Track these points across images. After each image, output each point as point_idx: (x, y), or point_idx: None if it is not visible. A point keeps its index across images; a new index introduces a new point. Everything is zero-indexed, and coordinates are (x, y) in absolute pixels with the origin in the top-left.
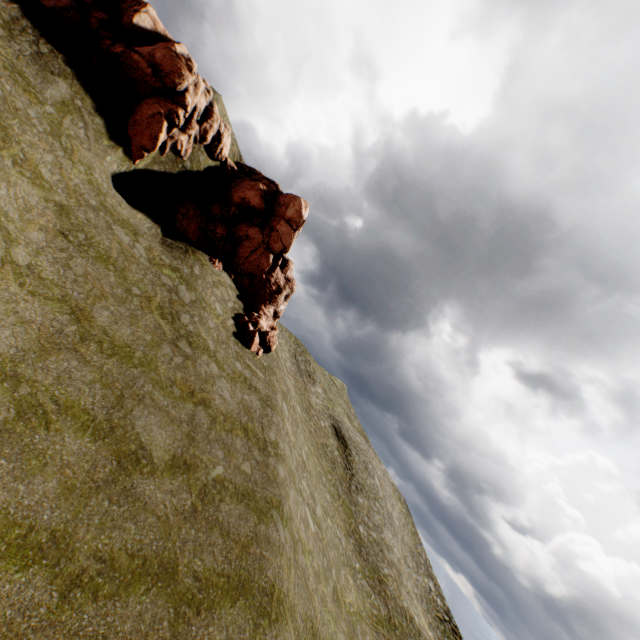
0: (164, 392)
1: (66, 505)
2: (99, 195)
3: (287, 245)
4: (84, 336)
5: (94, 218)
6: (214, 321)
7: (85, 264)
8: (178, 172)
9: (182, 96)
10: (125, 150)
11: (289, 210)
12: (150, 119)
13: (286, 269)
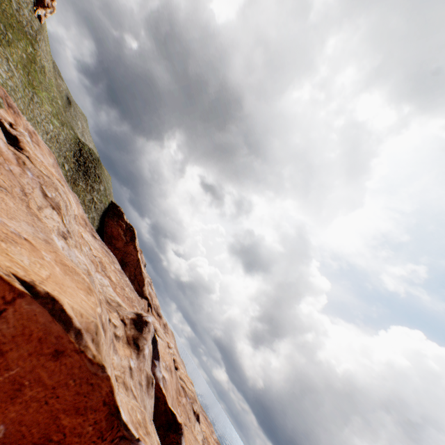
0: None
1: None
2: None
3: None
4: None
5: None
6: None
7: None
8: None
9: None
10: None
11: None
12: None
13: (53, 2)
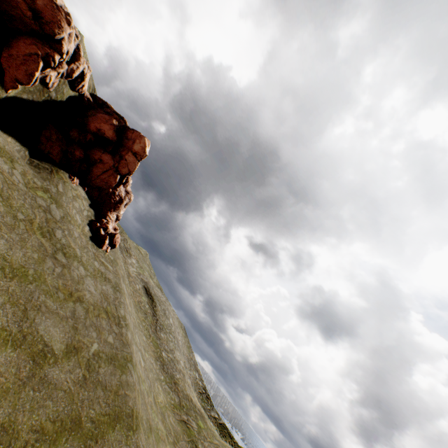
0: (53, 298)
1: (6, 404)
2: None
3: (132, 170)
4: None
5: None
6: (77, 231)
7: None
8: (44, 100)
9: (59, 43)
10: None
11: (136, 145)
12: (27, 57)
13: (127, 184)
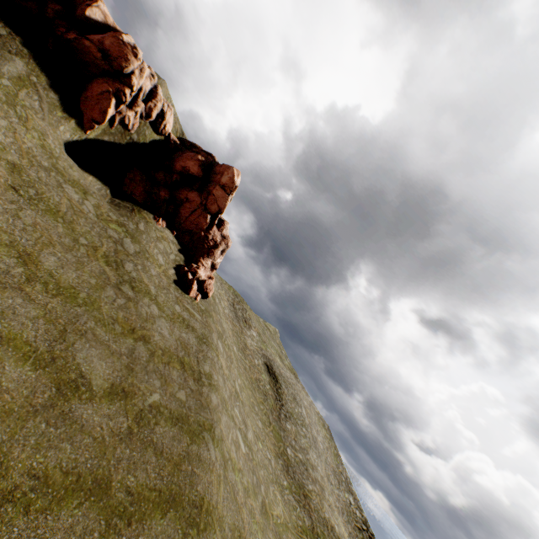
0: (106, 328)
1: (2, 427)
2: (51, 158)
3: (222, 207)
4: (30, 277)
5: (45, 177)
6: (156, 270)
7: (34, 215)
8: (126, 143)
9: (128, 78)
10: (77, 122)
11: (224, 177)
12: (100, 96)
13: (222, 228)
